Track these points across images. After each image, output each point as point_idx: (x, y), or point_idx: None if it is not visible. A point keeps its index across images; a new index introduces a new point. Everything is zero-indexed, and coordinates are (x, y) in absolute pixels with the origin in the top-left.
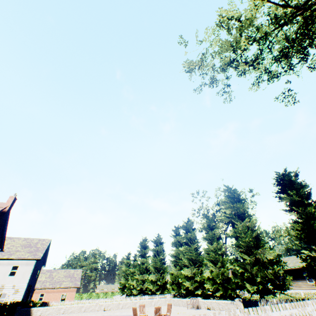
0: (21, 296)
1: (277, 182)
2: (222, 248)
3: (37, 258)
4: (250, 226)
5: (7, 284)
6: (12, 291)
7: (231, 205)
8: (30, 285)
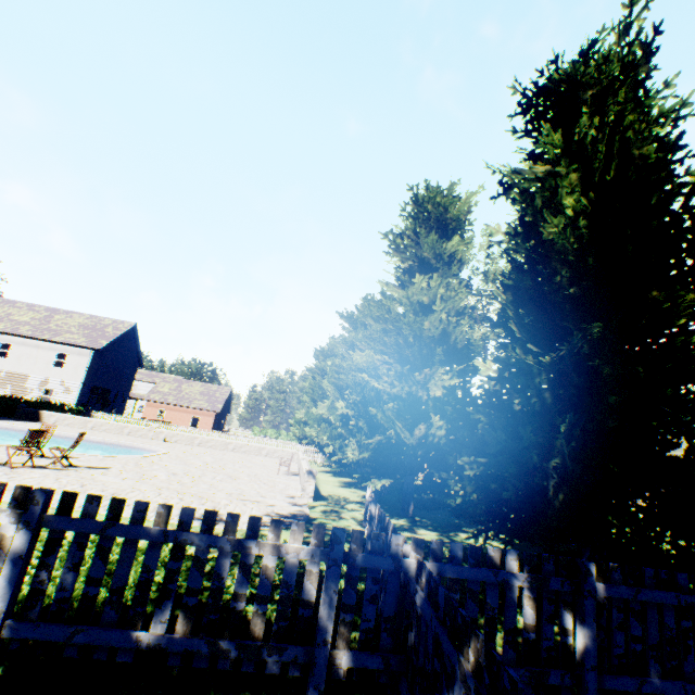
0: (75, 398)
1: (521, 112)
2: (380, 367)
3: (95, 347)
4: (430, 307)
5: (53, 377)
6: (61, 388)
7: (397, 241)
8: (103, 388)
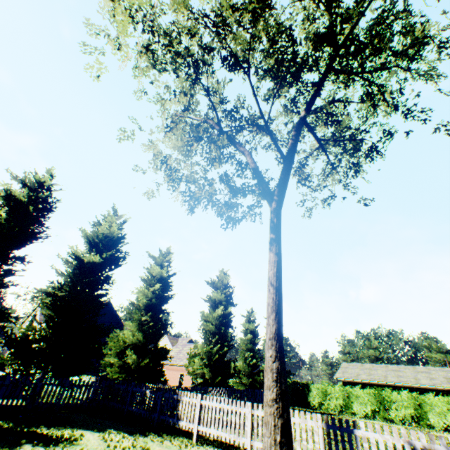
0: None
1: None
2: None
3: None
4: None
5: None
6: None
7: None
8: None
